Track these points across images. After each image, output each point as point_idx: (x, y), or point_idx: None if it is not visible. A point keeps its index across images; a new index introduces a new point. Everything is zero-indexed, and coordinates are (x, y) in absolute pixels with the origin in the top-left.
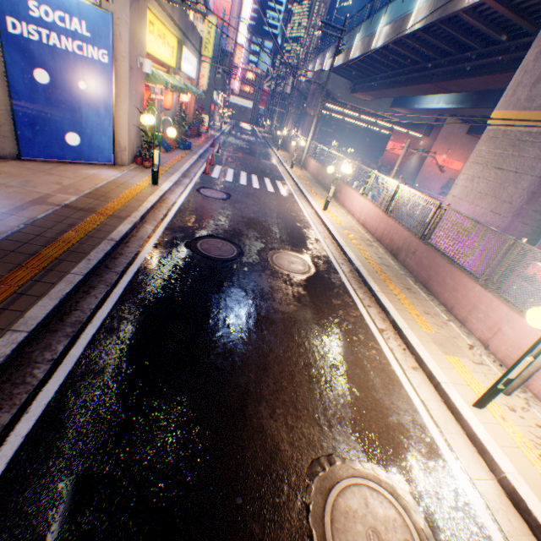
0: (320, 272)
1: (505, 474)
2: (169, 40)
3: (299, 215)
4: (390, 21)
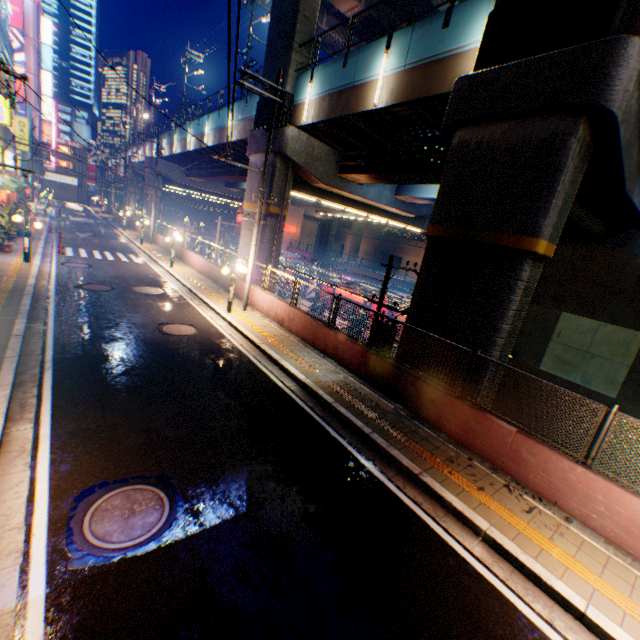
0: (168, 292)
1: (229, 319)
2: None
3: (153, 272)
4: (195, 134)
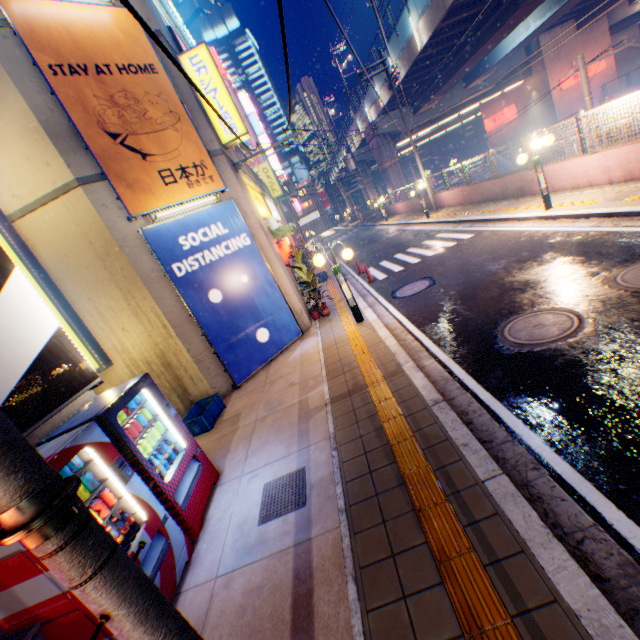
0: None
1: None
2: (258, 198)
3: (528, 235)
4: (421, 11)
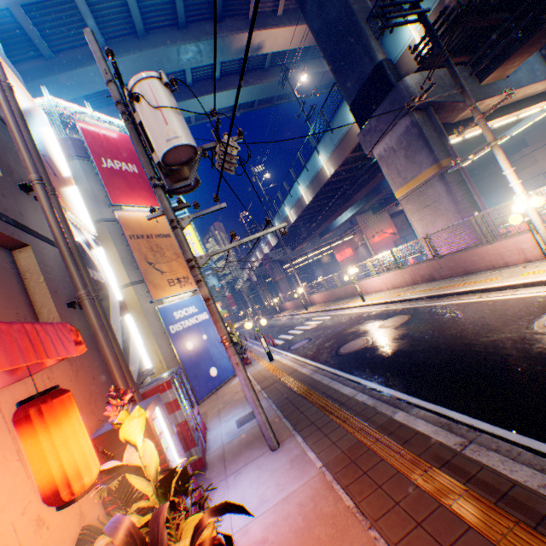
0: (413, 312)
1: None
2: None
3: (355, 313)
4: (291, 206)
